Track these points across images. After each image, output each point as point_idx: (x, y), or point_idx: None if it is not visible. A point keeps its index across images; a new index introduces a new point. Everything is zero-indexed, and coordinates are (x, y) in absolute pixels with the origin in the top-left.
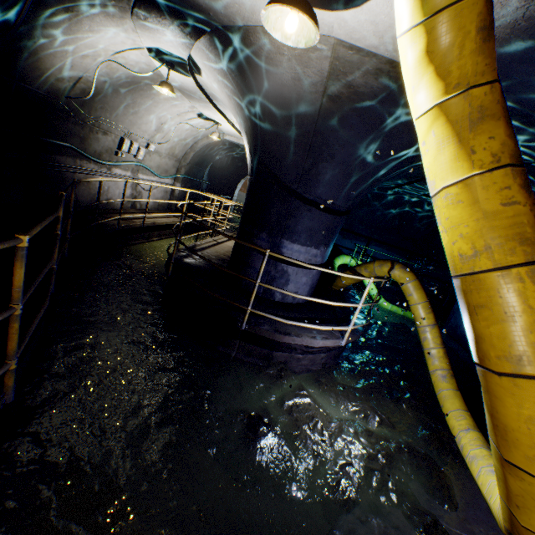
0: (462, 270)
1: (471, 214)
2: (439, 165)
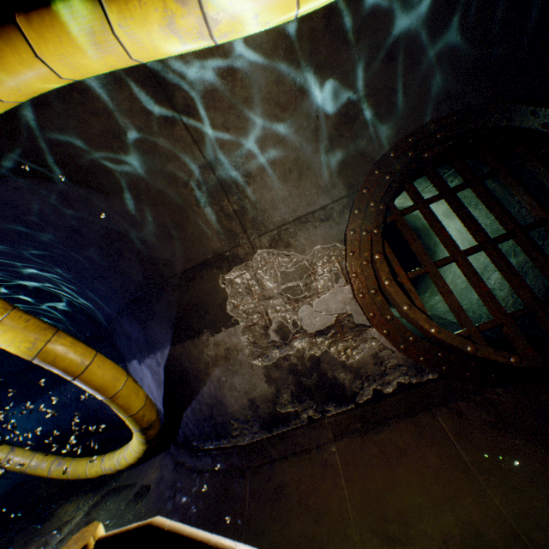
0: (36, 353)
1: (18, 331)
2: None
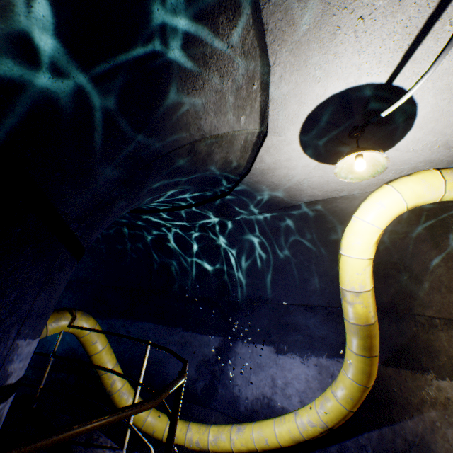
0: (372, 322)
1: (373, 300)
2: (369, 281)
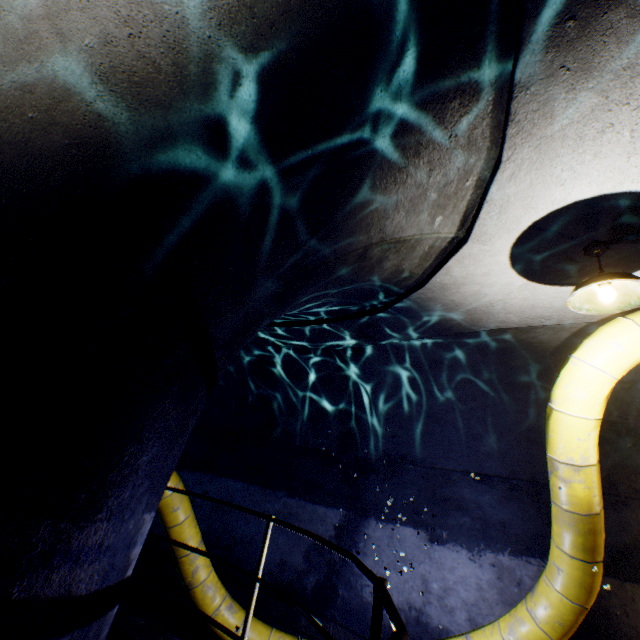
0: (597, 510)
1: (598, 478)
2: (595, 450)
